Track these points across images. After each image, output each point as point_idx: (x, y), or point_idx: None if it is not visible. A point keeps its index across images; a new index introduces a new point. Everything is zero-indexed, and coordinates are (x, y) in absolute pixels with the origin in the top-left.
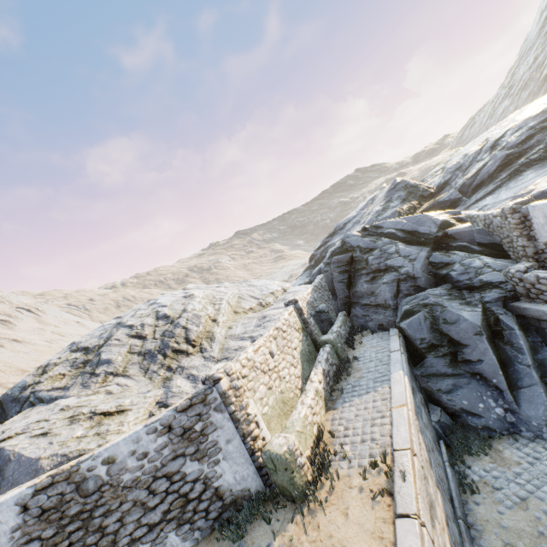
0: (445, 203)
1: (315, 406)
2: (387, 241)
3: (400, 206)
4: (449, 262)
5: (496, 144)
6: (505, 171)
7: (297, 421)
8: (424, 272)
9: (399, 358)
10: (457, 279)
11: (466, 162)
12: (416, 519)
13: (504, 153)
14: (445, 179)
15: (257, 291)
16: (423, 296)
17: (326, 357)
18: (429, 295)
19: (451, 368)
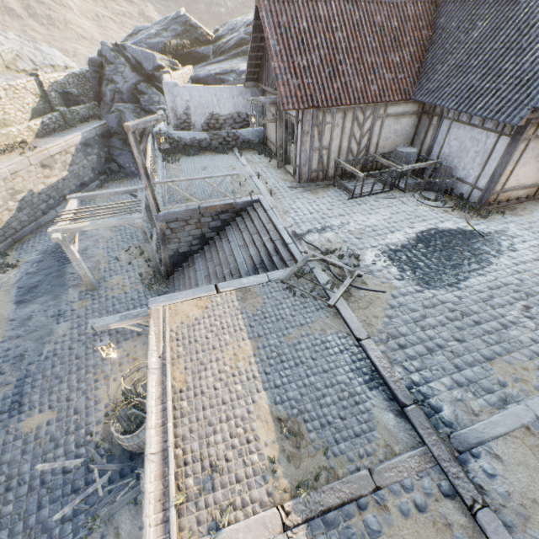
0: (199, 55)
1: (25, 132)
2: (123, 62)
3: (170, 39)
4: (145, 93)
5: (251, 24)
6: (235, 50)
7: (4, 130)
8: (129, 92)
9: (88, 130)
10: (141, 104)
11: (237, 28)
12: (26, 156)
13: (243, 36)
14: (223, 33)
15: (41, 57)
16: (119, 105)
17: (50, 117)
18: (122, 106)
19: (122, 147)
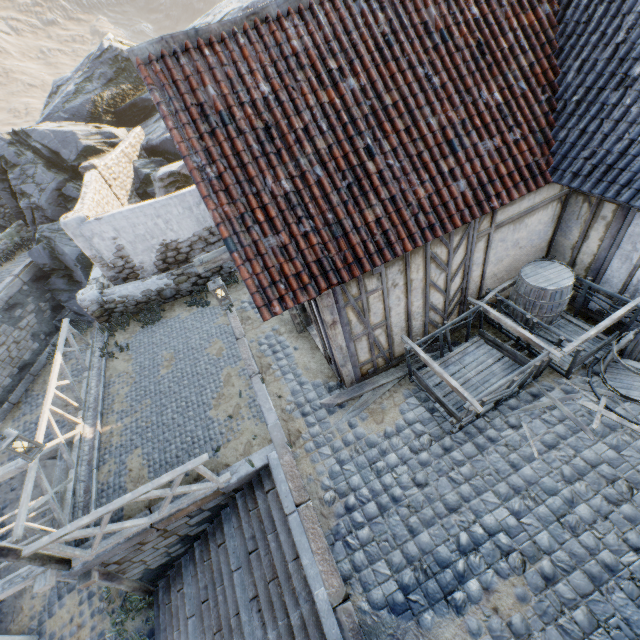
0: (149, 102)
1: None
2: (31, 159)
3: (99, 92)
4: (77, 198)
5: None
6: None
7: None
8: (52, 204)
9: (6, 284)
10: None
11: None
12: None
13: None
14: None
15: None
16: (43, 229)
17: None
18: (47, 229)
19: (69, 286)
